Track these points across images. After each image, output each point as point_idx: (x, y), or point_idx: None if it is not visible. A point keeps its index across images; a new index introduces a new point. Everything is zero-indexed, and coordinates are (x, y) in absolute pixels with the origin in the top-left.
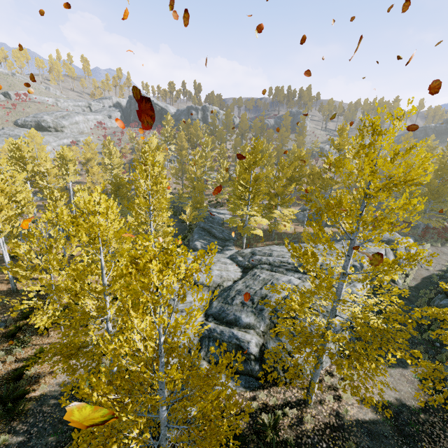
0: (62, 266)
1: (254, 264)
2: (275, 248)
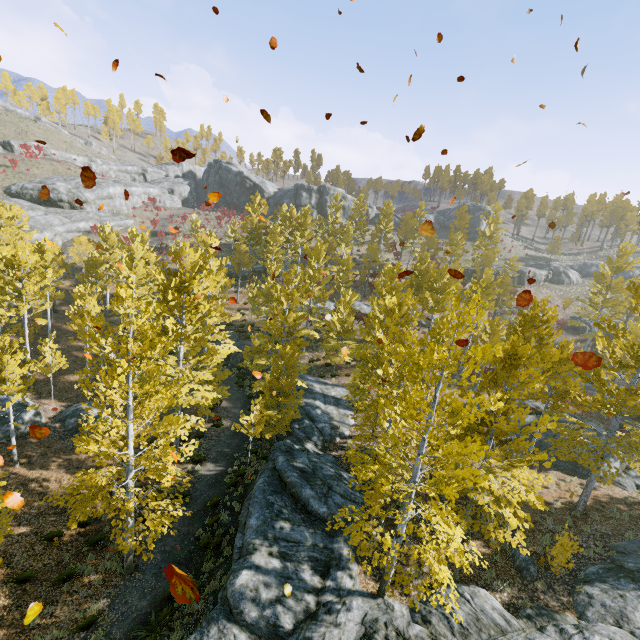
0: None
1: None
2: None
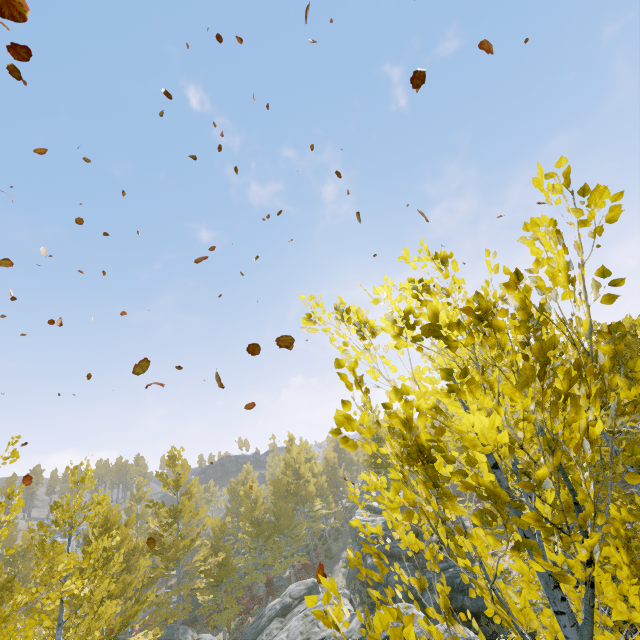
0: None
1: None
2: None
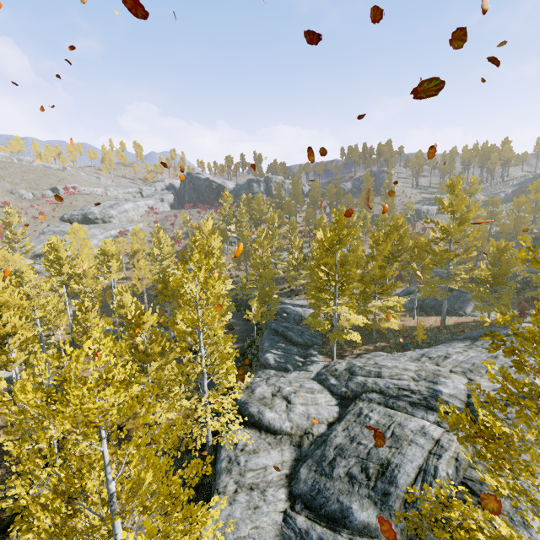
0: (39, 466)
1: (356, 391)
2: (383, 360)
